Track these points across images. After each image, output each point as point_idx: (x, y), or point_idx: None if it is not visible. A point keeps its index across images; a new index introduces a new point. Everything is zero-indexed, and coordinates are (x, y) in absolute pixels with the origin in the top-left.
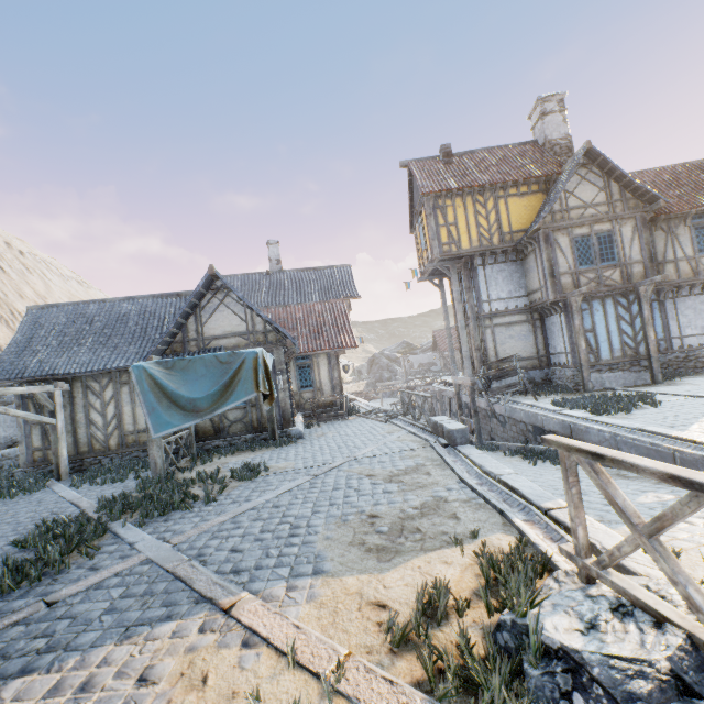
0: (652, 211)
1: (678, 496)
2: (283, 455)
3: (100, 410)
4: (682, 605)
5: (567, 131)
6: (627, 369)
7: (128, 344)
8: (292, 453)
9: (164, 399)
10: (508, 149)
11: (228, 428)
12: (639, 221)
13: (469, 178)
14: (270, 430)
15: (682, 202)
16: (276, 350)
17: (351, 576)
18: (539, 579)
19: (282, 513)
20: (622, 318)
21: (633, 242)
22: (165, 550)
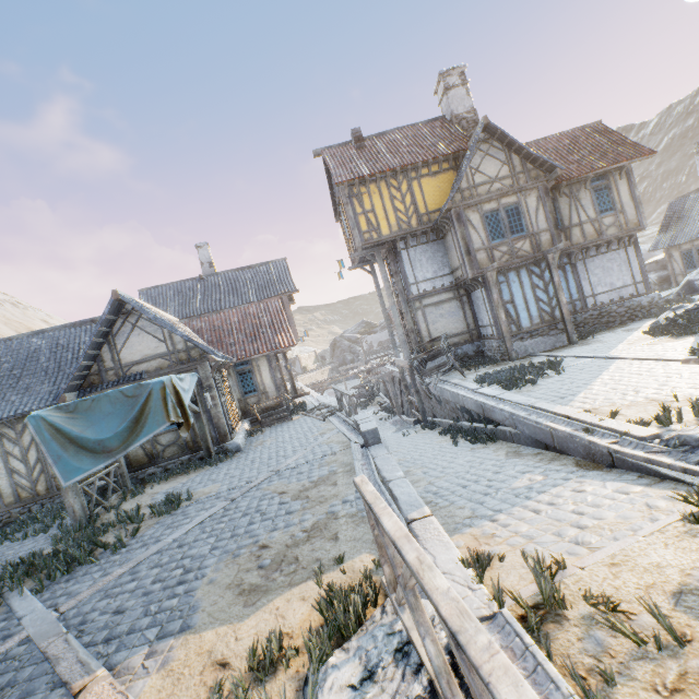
0: (553, 180)
1: (546, 477)
2: (213, 476)
3: (21, 457)
4: (442, 644)
5: (471, 104)
6: (546, 333)
7: (41, 383)
8: (223, 472)
9: (70, 445)
10: (418, 127)
11: (162, 453)
12: (542, 191)
13: (381, 163)
14: (204, 449)
15: (581, 167)
16: (201, 366)
17: (211, 630)
18: (375, 607)
19: (182, 554)
20: (536, 286)
21: (538, 212)
22: (48, 623)
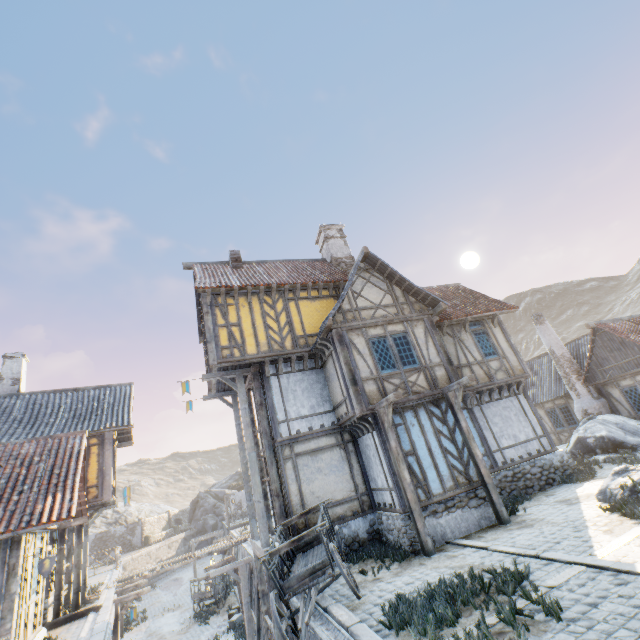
0: (437, 314)
1: None
2: None
3: None
4: None
5: (349, 252)
6: (465, 504)
7: None
8: None
9: None
10: (300, 262)
11: None
12: (428, 323)
13: (255, 279)
14: None
15: (457, 311)
16: None
17: None
18: None
19: None
20: (440, 432)
21: (428, 344)
22: None
